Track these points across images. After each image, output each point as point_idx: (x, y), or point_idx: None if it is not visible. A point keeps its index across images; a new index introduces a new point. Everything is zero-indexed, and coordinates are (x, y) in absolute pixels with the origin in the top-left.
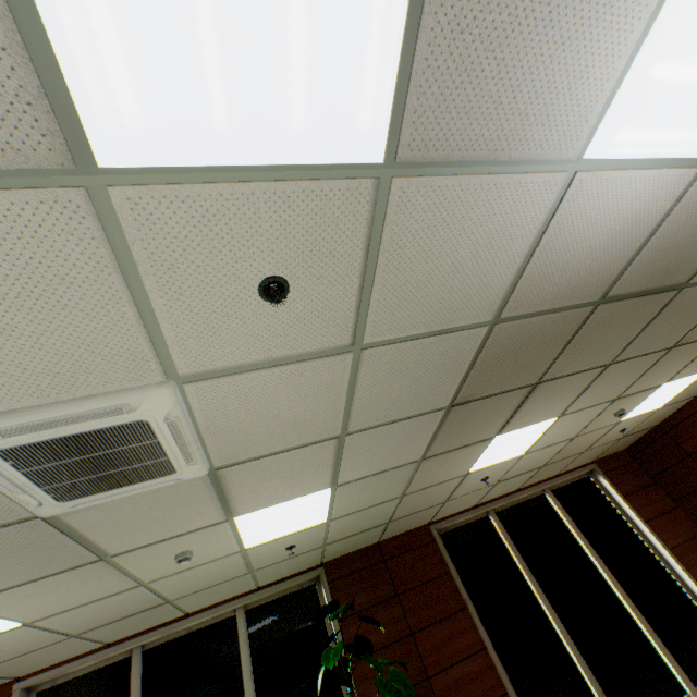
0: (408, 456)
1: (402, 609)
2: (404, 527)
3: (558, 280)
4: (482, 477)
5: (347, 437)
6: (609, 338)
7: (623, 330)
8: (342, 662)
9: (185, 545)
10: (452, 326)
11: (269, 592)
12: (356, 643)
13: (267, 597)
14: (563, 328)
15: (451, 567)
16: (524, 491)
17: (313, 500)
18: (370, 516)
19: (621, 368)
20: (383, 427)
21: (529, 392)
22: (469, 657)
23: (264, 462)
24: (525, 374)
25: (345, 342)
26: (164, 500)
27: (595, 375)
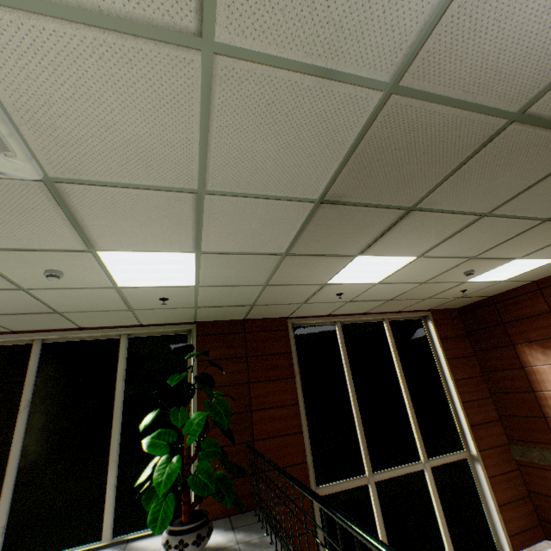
0: (273, 246)
1: (247, 366)
2: (267, 314)
3: (488, 46)
4: (338, 292)
5: (207, 197)
6: (500, 180)
7: (518, 175)
8: (186, 386)
9: (52, 263)
10: (339, 68)
11: (149, 330)
12: (203, 377)
13: (148, 333)
14: (463, 141)
15: (293, 350)
16: (368, 316)
17: (178, 260)
18: (236, 295)
19: (492, 225)
20: (247, 200)
21: (401, 218)
22: (285, 406)
23: (112, 193)
24: (404, 191)
25: (188, 23)
26: (1, 200)
27: (467, 222)
